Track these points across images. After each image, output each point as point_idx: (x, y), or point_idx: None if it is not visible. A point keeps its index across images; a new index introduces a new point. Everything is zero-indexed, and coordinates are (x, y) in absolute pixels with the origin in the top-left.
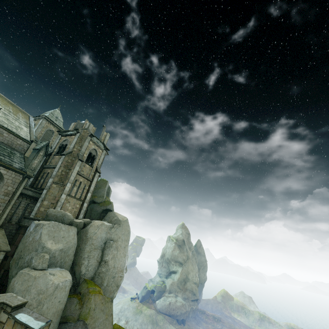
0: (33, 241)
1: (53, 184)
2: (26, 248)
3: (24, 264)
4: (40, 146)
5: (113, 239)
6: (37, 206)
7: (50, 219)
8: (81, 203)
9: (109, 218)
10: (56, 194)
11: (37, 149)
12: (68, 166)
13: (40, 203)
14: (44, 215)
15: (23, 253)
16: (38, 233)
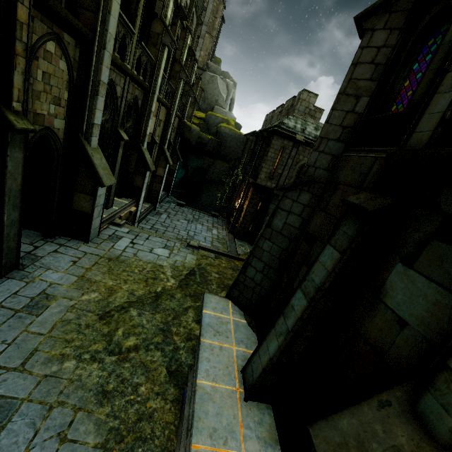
0: (213, 89)
1: (206, 34)
2: (209, 92)
3: (211, 103)
4: None
5: (233, 98)
6: (198, 56)
7: (211, 72)
8: (210, 57)
9: (225, 78)
10: (208, 46)
11: None
12: (214, 13)
13: (200, 53)
14: (201, 66)
15: (207, 95)
16: (215, 83)
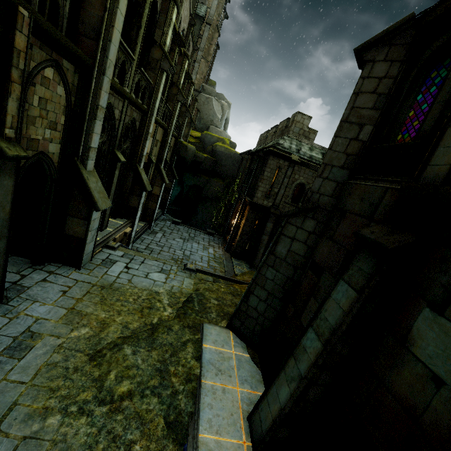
0: (208, 109)
1: (201, 59)
2: (204, 113)
3: (207, 123)
4: (202, 12)
5: (228, 118)
6: (194, 79)
7: (206, 94)
8: (205, 80)
9: (220, 99)
10: (203, 70)
11: (201, 17)
12: (209, 40)
13: (196, 76)
14: (197, 88)
15: (202, 115)
16: (210, 104)
